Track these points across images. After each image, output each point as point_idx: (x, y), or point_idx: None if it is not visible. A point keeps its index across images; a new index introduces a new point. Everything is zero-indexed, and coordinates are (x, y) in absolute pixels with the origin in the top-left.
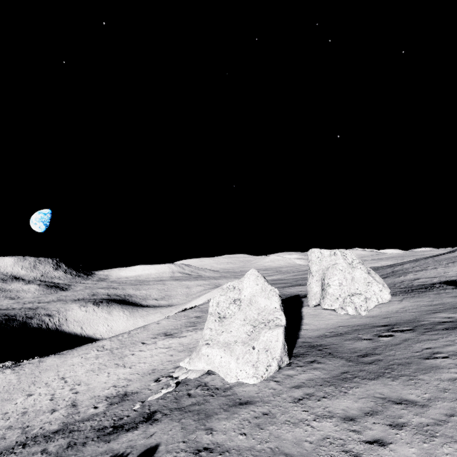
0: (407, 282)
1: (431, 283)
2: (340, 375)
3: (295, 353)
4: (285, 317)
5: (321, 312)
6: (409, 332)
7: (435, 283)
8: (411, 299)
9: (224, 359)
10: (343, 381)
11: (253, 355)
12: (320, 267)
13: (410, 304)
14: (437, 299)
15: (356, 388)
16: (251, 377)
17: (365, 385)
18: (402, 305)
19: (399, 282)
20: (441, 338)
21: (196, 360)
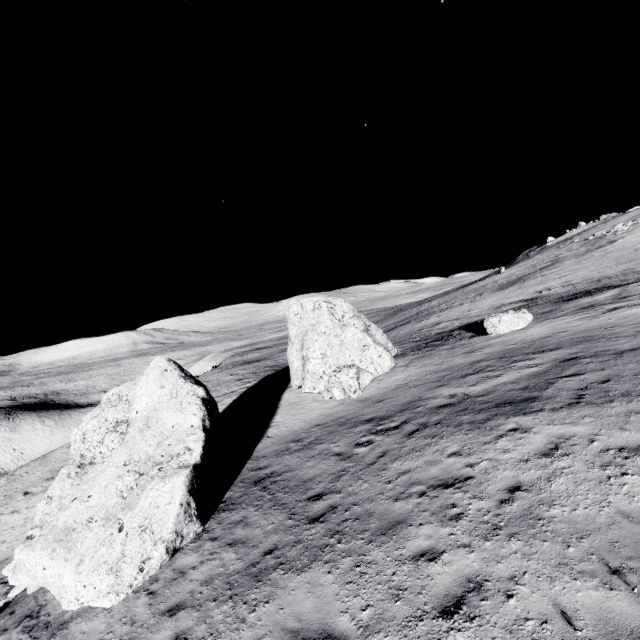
0: (426, 330)
1: (451, 329)
2: (258, 563)
3: (224, 502)
4: (204, 443)
5: (305, 397)
6: (395, 433)
7: (454, 330)
8: (419, 362)
9: (49, 572)
10: (255, 582)
11: (113, 548)
12: (299, 329)
13: (416, 371)
14: (447, 360)
15: (265, 605)
16: (105, 595)
17: (283, 591)
18: (405, 375)
19: (418, 330)
20: (428, 447)
21: (20, 567)
